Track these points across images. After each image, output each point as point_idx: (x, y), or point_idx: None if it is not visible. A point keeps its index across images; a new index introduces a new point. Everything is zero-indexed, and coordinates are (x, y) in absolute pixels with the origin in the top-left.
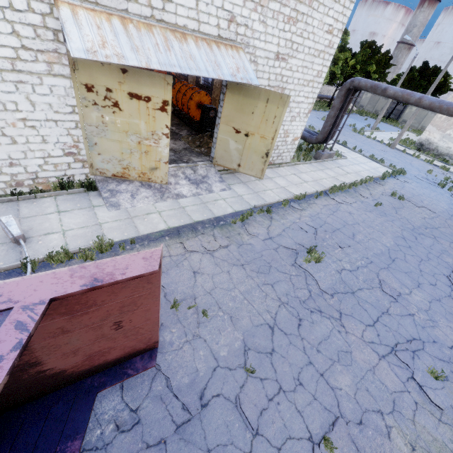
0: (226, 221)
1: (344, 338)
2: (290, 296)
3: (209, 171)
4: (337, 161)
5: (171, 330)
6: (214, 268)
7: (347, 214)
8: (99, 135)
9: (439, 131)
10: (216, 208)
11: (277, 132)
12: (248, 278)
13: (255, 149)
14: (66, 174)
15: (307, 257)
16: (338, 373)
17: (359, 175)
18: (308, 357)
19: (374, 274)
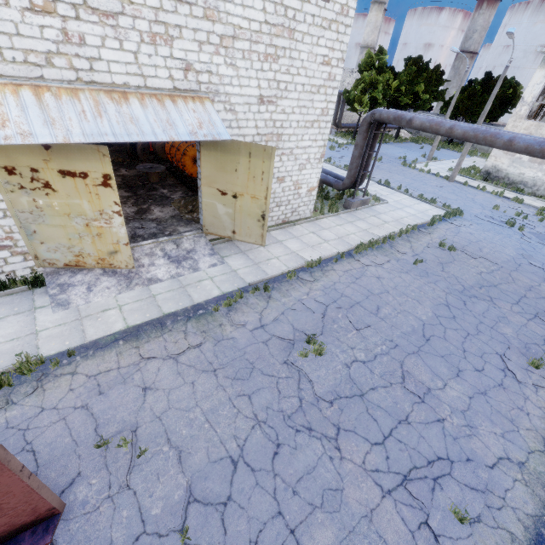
0: (206, 309)
1: (336, 468)
2: (272, 410)
3: (197, 243)
4: (374, 207)
5: (90, 482)
6: (174, 379)
7: (374, 279)
8: (36, 222)
9: (506, 155)
10: (198, 292)
11: (269, 189)
12: (219, 389)
13: (248, 212)
14: (4, 271)
15: (302, 351)
16: (317, 526)
17: (400, 224)
18: (279, 505)
19: (396, 363)
